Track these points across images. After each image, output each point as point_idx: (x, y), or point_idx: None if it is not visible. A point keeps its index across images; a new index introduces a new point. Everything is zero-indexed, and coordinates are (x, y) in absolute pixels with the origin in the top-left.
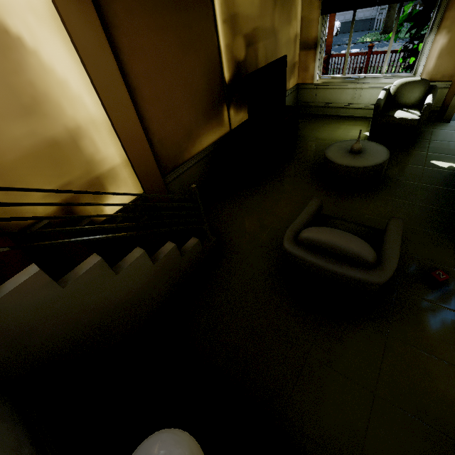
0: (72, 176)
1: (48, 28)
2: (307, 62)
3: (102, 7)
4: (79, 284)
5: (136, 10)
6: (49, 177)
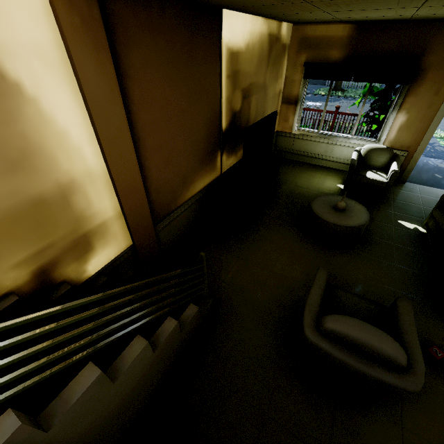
0: (55, 237)
1: (55, 75)
2: (287, 114)
3: (118, 56)
4: (68, 417)
5: (152, 61)
6: (26, 241)
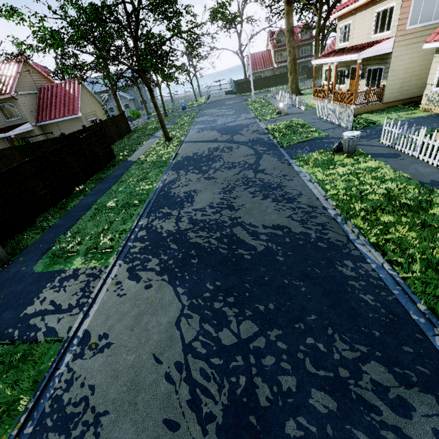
0: None
1: None
2: None
3: None
4: None
5: None
6: None
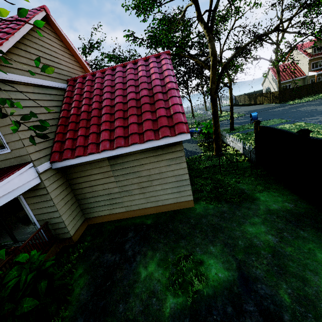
0: None
1: None
2: None
3: None
4: None
5: None
6: None
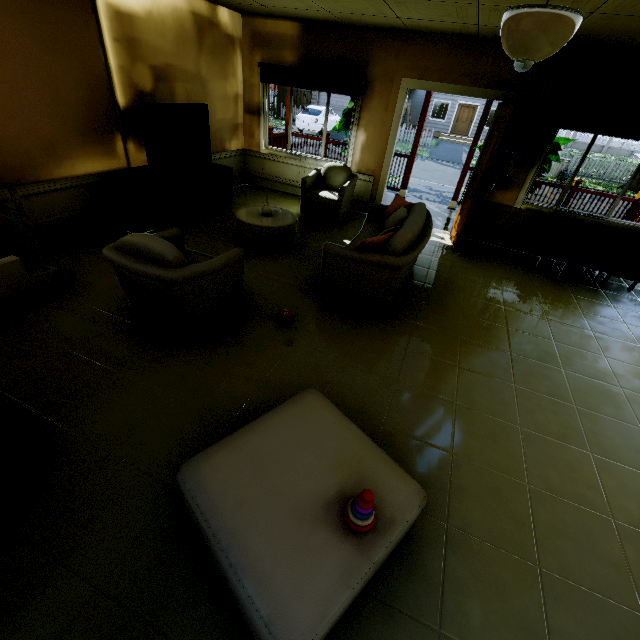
0: None
1: None
2: (252, 127)
3: None
4: None
5: None
6: None
